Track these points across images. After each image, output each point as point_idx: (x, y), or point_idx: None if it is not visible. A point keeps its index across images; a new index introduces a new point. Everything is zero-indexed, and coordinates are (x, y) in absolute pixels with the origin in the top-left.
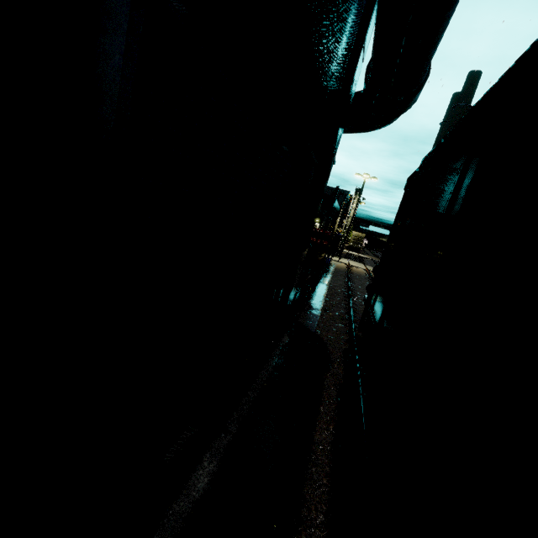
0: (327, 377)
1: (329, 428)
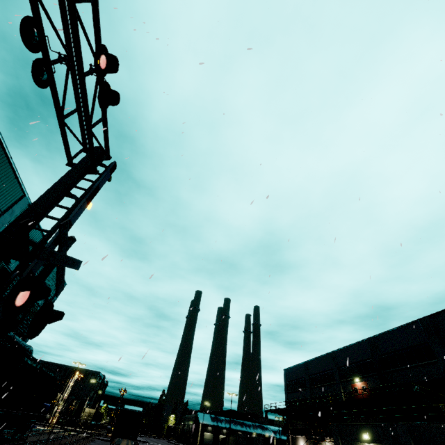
0: None
1: None
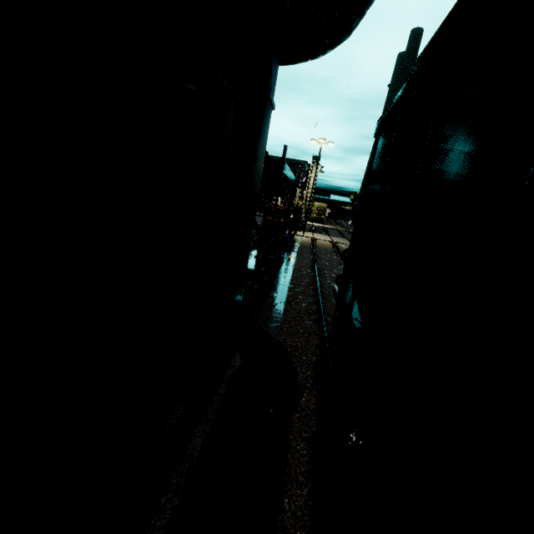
0: (294, 422)
1: None
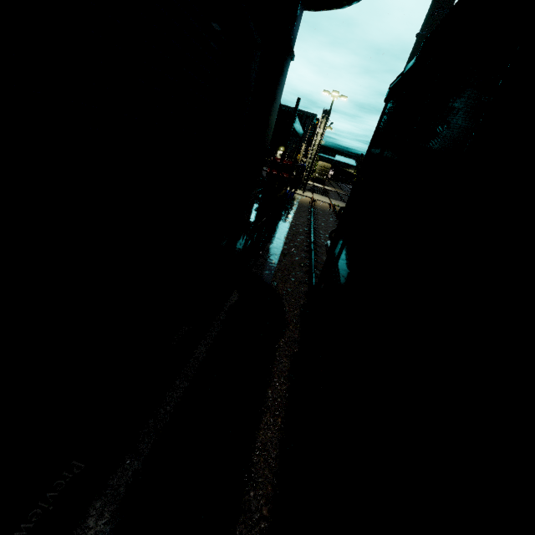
0: (280, 345)
1: (277, 421)
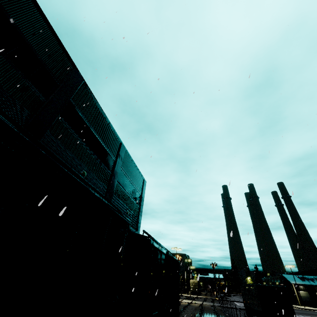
0: None
1: None
